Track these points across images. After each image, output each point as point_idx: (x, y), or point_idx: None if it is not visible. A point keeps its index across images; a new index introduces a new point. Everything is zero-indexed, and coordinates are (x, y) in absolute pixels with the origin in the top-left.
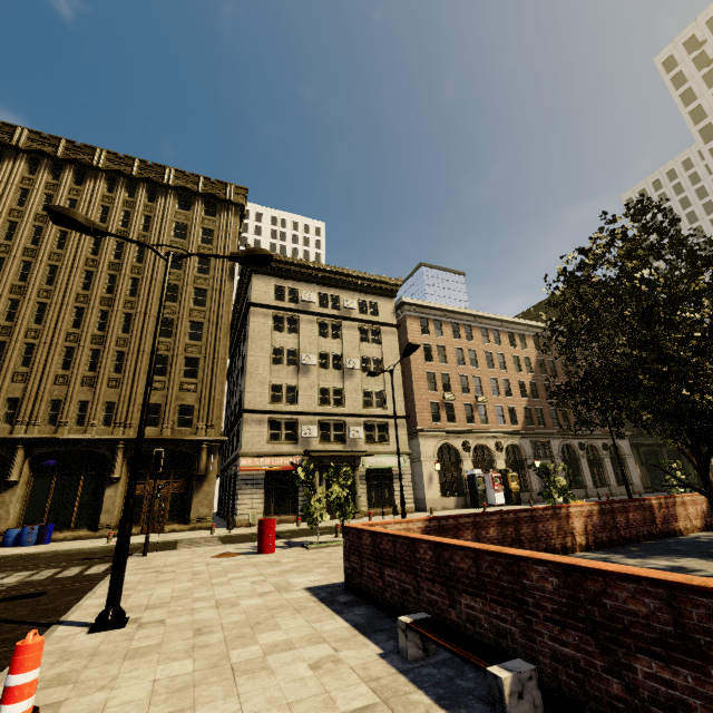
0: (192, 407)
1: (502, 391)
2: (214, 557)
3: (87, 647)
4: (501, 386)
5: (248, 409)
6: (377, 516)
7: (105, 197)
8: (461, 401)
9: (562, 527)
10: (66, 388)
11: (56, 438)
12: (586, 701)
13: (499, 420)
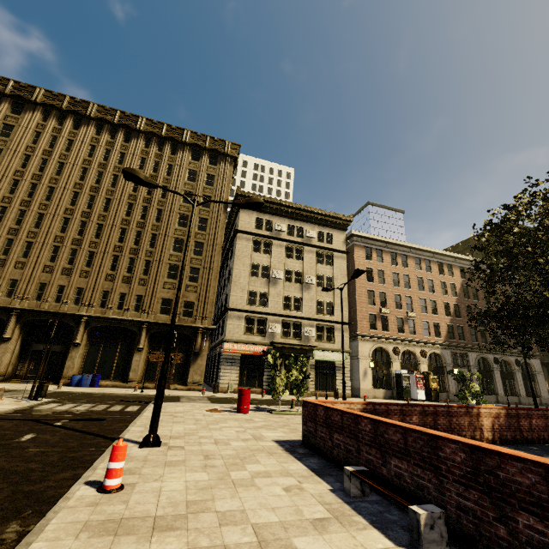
0: (193, 303)
1: (430, 309)
2: (207, 411)
3: (140, 455)
4: (429, 305)
5: (232, 308)
6: (321, 396)
7: (143, 151)
8: (394, 315)
9: (472, 423)
10: (112, 283)
11: (105, 317)
12: (479, 539)
13: (425, 332)
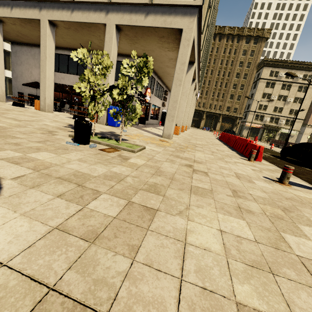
0: (237, 108)
1: None
2: None
3: None
4: None
5: (251, 111)
6: None
7: (225, 44)
8: None
9: None
10: (212, 101)
11: (210, 112)
12: None
13: None
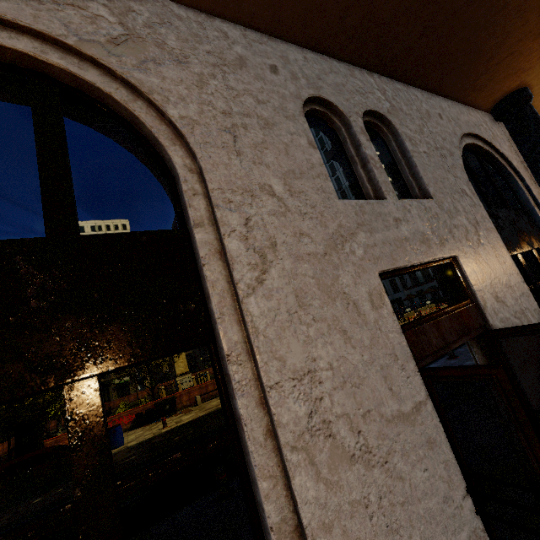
0: None
1: None
2: None
3: None
4: None
5: None
6: None
7: None
8: None
9: None
10: None
11: None
12: None
13: None
